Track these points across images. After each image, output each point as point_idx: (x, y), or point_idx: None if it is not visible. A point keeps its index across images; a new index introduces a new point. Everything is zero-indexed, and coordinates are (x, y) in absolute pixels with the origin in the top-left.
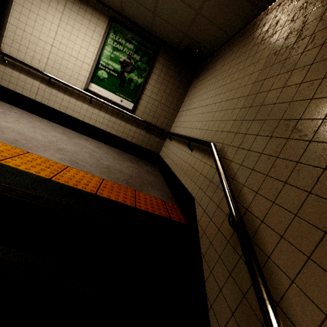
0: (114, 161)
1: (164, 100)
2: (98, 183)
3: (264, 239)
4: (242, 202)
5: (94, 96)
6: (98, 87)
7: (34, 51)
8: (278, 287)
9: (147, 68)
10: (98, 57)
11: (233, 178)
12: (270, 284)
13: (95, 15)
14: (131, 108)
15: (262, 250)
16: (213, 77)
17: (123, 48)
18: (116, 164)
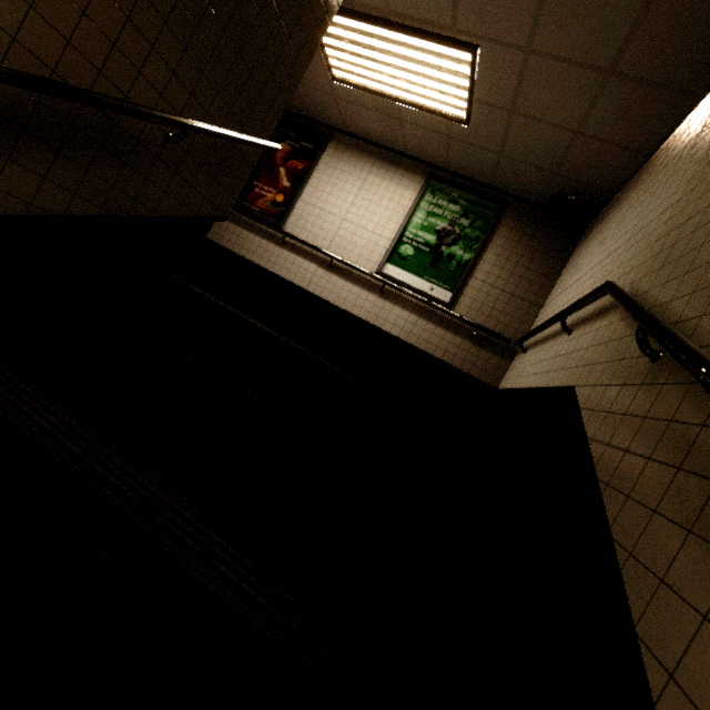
0: None
1: (511, 288)
2: None
3: (707, 331)
4: (668, 321)
5: (389, 282)
6: (396, 269)
7: (321, 229)
8: None
9: (482, 236)
10: (404, 228)
11: (652, 306)
12: None
13: (407, 176)
14: (447, 300)
15: (702, 346)
16: (614, 222)
17: (443, 212)
18: None
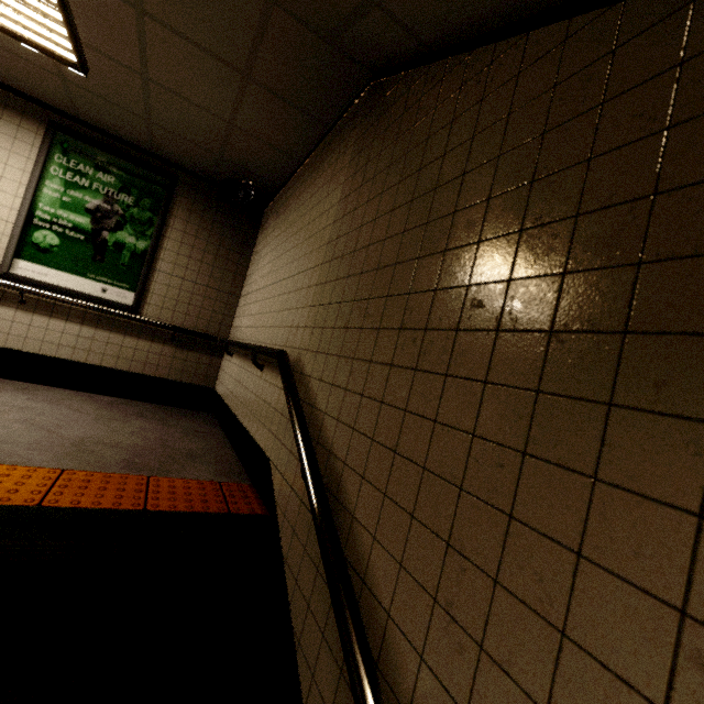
0: (97, 426)
1: (204, 279)
2: (49, 482)
3: (348, 490)
4: (325, 442)
5: (30, 288)
6: (38, 267)
7: None
8: (363, 556)
9: (156, 218)
10: (30, 204)
11: (314, 404)
12: (356, 556)
13: (9, 119)
14: (131, 301)
15: (347, 508)
16: (283, 232)
17: (91, 183)
18: (103, 430)
